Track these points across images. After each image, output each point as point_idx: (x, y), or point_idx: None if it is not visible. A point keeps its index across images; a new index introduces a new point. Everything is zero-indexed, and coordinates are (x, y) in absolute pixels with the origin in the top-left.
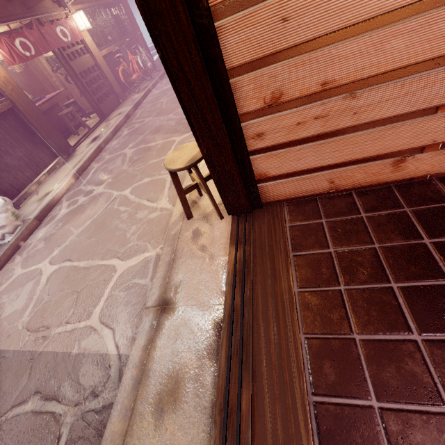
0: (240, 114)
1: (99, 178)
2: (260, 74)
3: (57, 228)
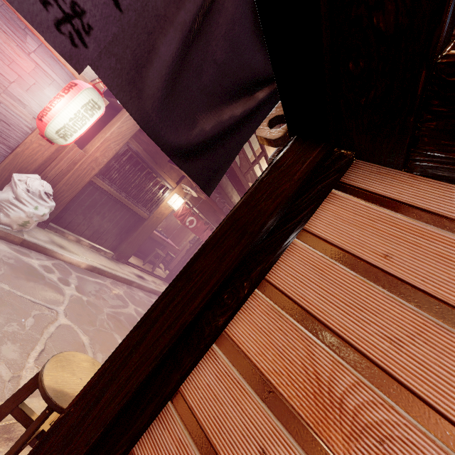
0: (134, 452)
1: (89, 287)
2: (193, 454)
3: (5, 258)
